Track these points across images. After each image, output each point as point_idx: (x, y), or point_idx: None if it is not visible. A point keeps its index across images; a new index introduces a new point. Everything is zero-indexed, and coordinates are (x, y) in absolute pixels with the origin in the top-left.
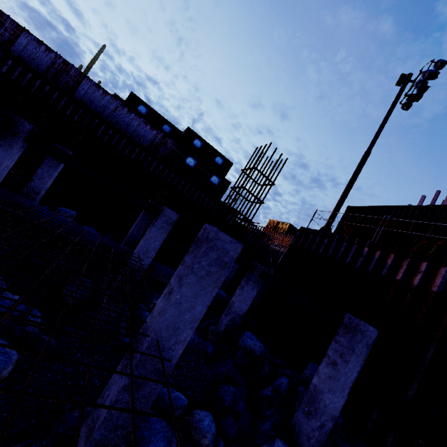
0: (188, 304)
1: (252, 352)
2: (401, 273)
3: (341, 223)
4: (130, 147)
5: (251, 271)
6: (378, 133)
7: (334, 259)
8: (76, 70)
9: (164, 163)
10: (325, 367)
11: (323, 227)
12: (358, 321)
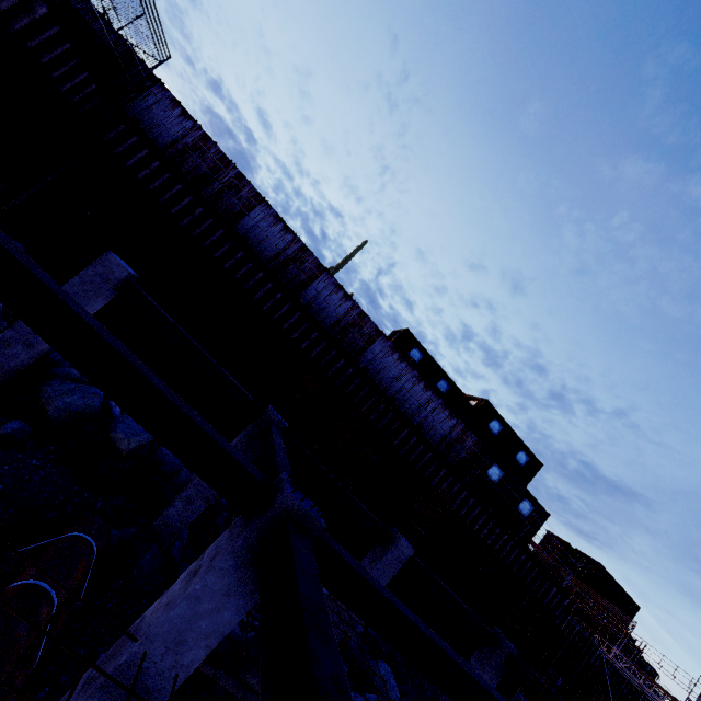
0: None
1: None
2: None
3: None
4: (433, 466)
5: None
6: None
7: None
8: (372, 325)
9: (476, 496)
10: None
11: None
12: None
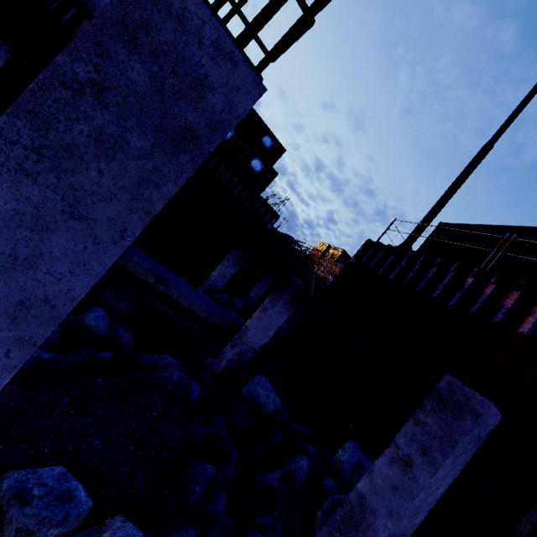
0: (2, 248)
1: (261, 408)
2: (529, 323)
3: (426, 246)
4: None
5: (283, 286)
6: (511, 119)
7: (412, 290)
8: None
9: None
10: (388, 466)
11: (400, 245)
12: (470, 393)
